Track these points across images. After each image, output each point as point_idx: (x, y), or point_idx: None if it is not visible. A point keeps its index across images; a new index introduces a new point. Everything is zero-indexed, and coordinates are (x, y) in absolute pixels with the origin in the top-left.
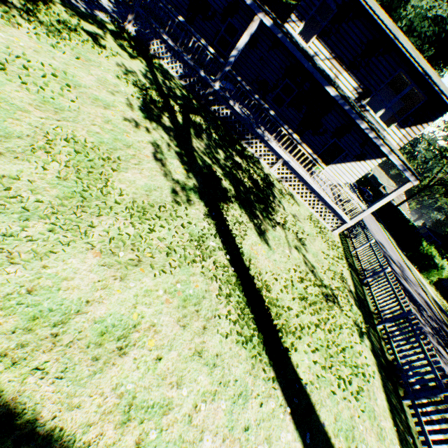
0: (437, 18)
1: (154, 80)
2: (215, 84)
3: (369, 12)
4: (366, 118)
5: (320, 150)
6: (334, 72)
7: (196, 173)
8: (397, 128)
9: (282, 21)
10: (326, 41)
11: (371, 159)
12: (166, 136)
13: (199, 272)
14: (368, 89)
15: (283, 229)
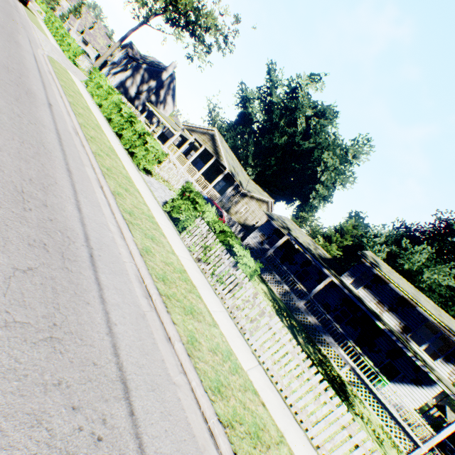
0: (450, 286)
1: (272, 296)
2: (301, 302)
3: (395, 284)
4: (411, 348)
5: (377, 365)
6: (379, 310)
7: (306, 357)
8: (443, 363)
9: (337, 273)
10: (369, 291)
11: (428, 386)
12: (288, 331)
13: (328, 411)
14: (407, 326)
15: (362, 421)
